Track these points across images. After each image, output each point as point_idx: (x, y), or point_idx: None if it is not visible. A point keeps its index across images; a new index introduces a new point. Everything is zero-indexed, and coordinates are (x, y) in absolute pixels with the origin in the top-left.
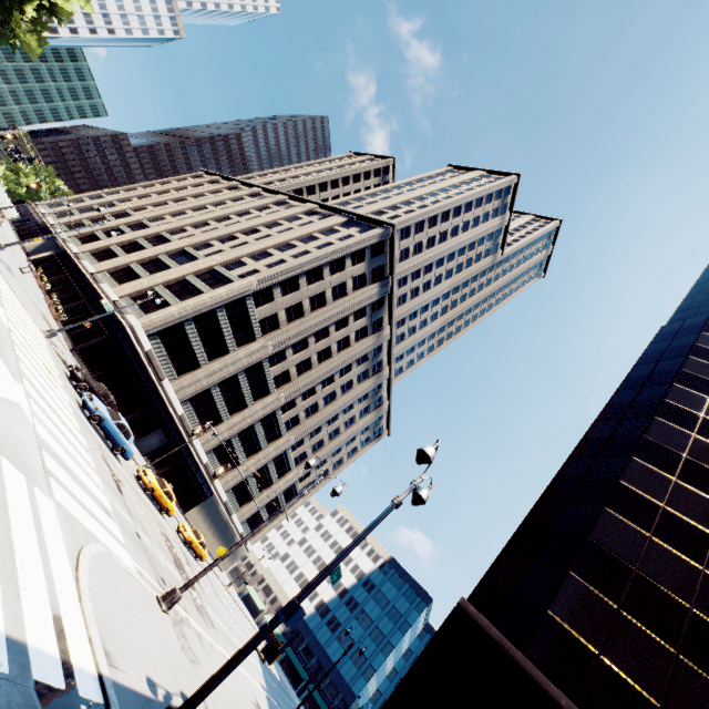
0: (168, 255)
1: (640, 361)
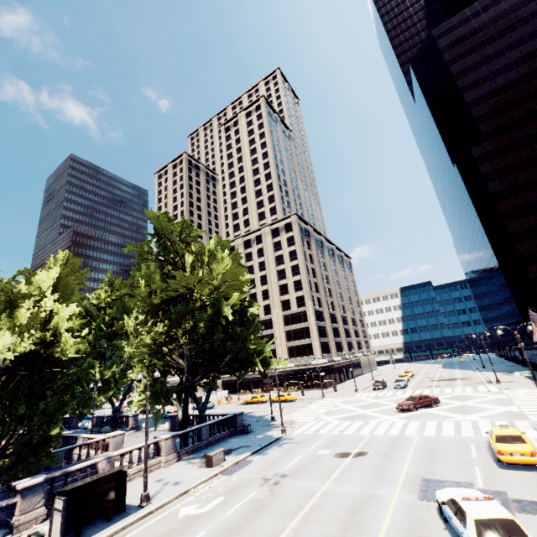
0: None
1: (469, 191)
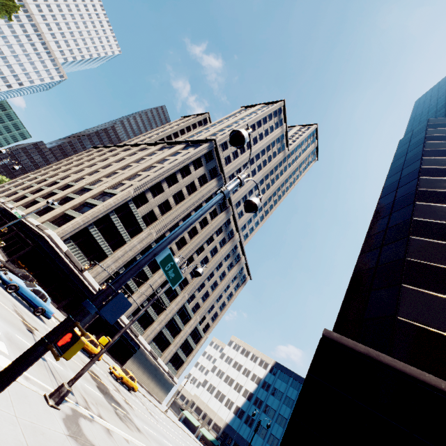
0: (74, 193)
1: (394, 160)
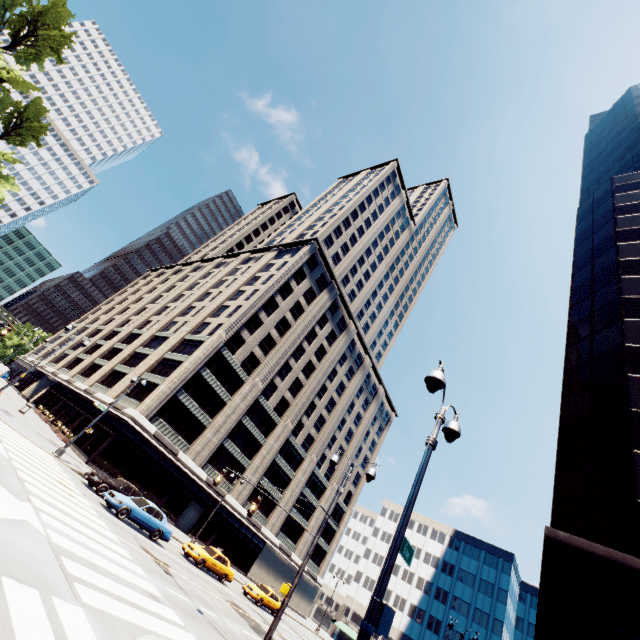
0: (144, 346)
1: (577, 243)
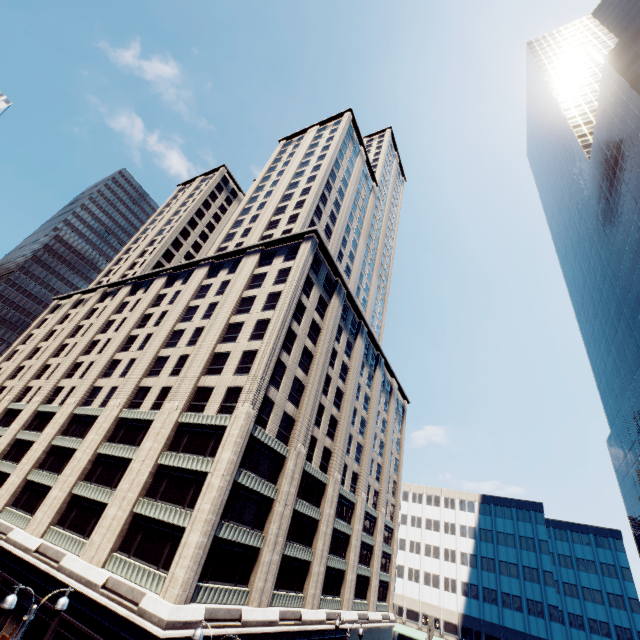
0: (108, 438)
1: None
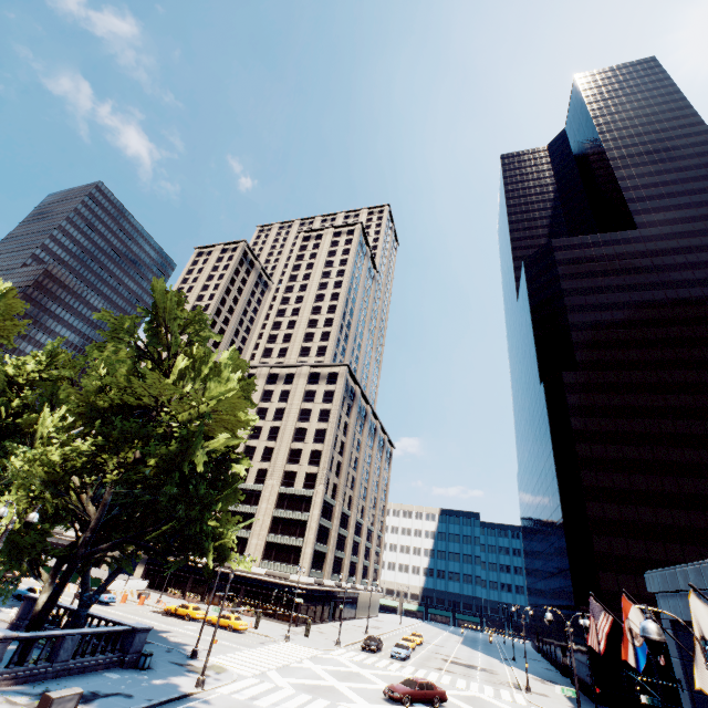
0: None
1: (550, 418)
